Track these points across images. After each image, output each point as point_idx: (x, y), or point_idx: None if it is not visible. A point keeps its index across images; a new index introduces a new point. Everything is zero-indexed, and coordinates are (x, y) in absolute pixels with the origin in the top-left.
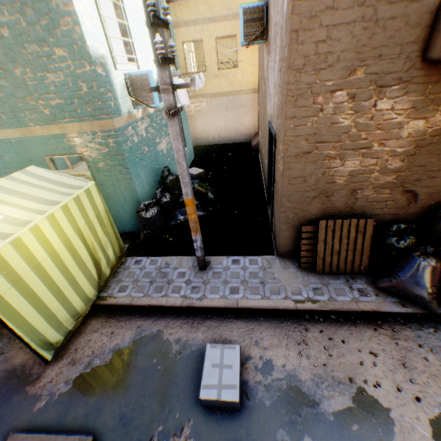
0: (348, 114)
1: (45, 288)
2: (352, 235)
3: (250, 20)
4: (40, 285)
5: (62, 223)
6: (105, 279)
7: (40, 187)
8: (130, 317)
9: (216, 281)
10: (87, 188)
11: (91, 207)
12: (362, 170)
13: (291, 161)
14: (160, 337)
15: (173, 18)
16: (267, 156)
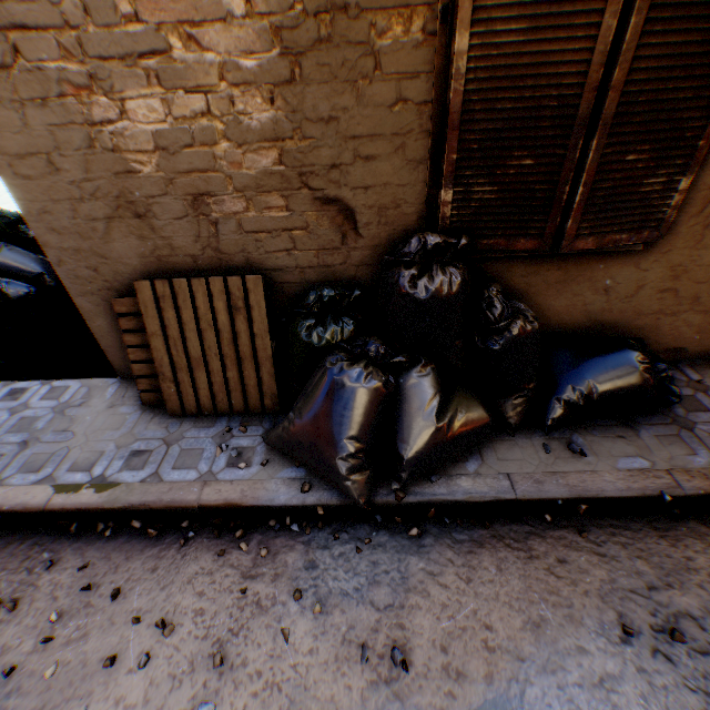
0: None
1: None
2: (223, 318)
3: None
4: None
5: None
6: None
7: None
8: None
9: None
10: None
11: None
12: (184, 133)
13: None
14: None
15: None
16: None
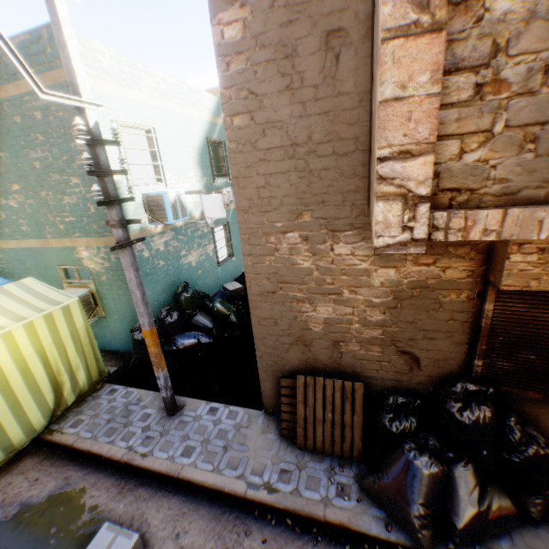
0: (306, 255)
1: None
2: (338, 401)
3: None
4: None
5: (21, 341)
6: (65, 407)
7: (21, 300)
8: (67, 462)
9: (176, 433)
10: (67, 305)
11: (66, 325)
12: (339, 319)
13: (257, 300)
14: (79, 498)
15: None
16: None
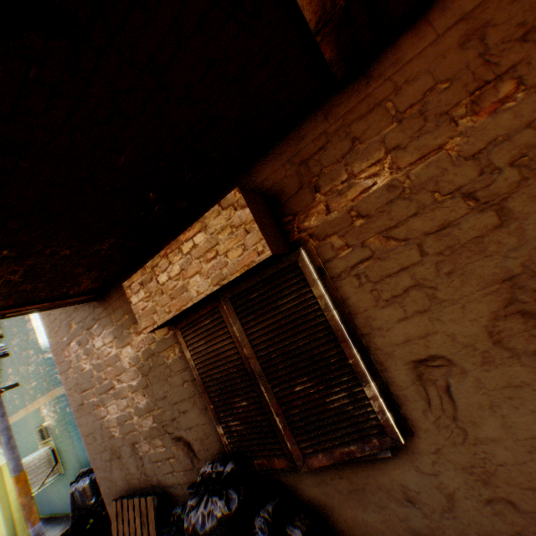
0: (86, 358)
1: None
2: (139, 529)
3: None
4: None
5: None
6: None
7: None
8: None
9: None
10: None
11: None
12: (124, 415)
13: (79, 416)
14: None
15: None
16: None
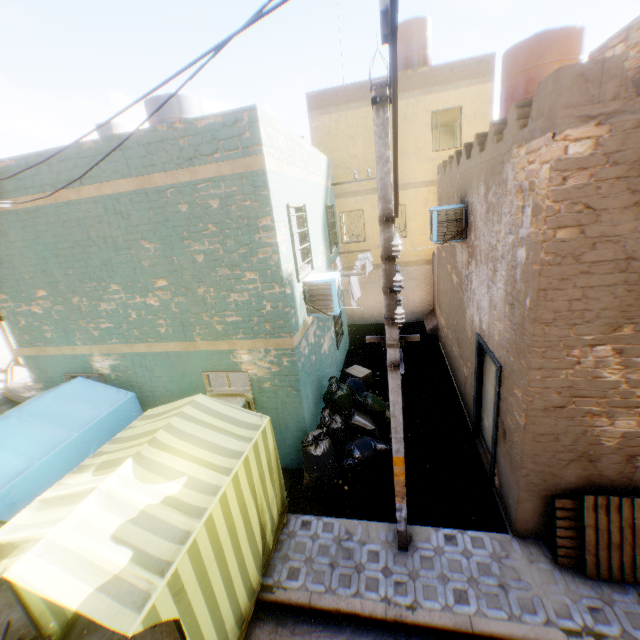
0: (613, 368)
1: (220, 580)
2: (637, 521)
3: (446, 220)
4: (218, 577)
5: (241, 482)
6: (268, 553)
7: (214, 428)
8: (309, 626)
9: (429, 574)
10: (263, 427)
11: (264, 452)
12: (639, 432)
13: (537, 415)
14: None
15: None
16: (468, 366)
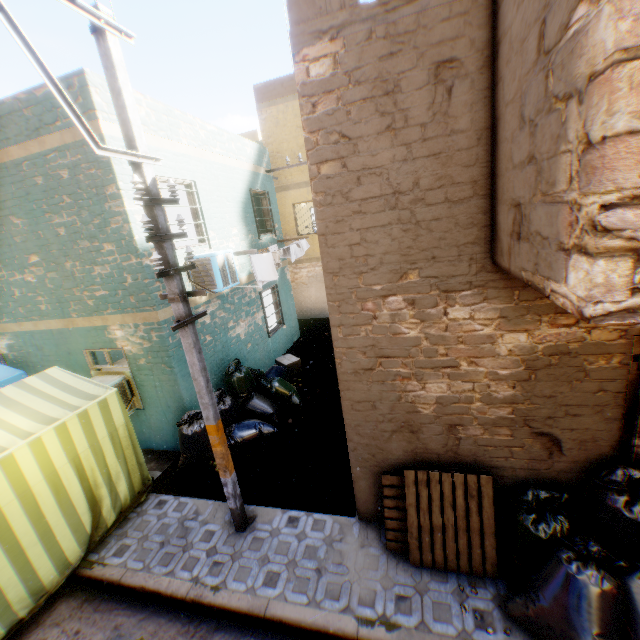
0: (412, 322)
1: None
2: (460, 500)
3: None
4: None
5: (51, 449)
6: (104, 530)
7: (47, 397)
8: (114, 604)
9: (252, 555)
10: (104, 398)
11: (104, 423)
12: (455, 397)
13: (349, 379)
14: None
15: (283, 181)
16: None
